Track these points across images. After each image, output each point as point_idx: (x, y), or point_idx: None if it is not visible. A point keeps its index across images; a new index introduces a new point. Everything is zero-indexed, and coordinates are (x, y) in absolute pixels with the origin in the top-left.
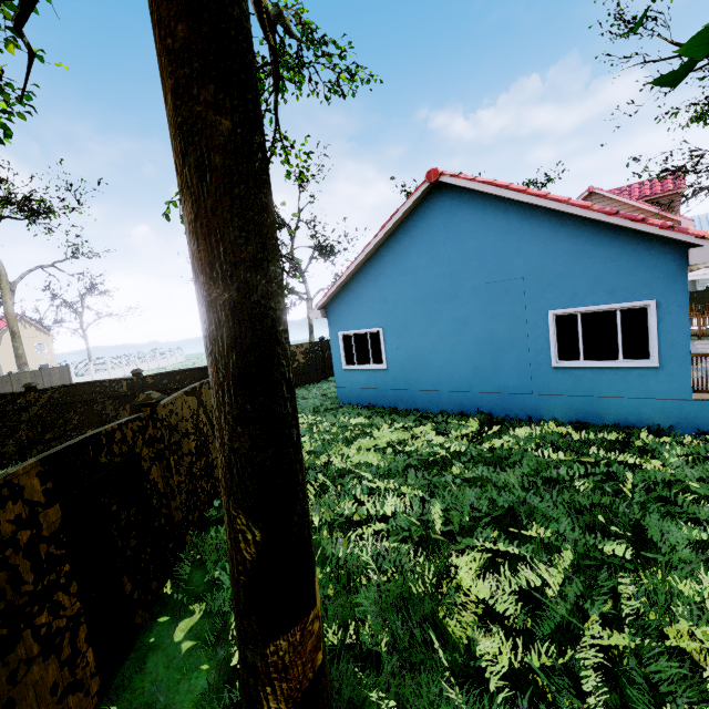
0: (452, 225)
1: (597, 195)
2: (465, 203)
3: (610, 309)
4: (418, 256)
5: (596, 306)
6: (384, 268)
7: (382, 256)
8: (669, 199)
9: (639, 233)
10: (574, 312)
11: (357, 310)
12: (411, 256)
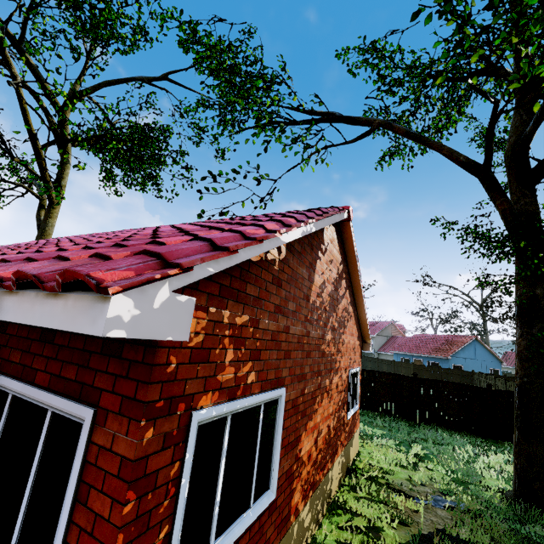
0: (476, 347)
1: (392, 324)
2: (478, 344)
3: (495, 369)
4: (471, 351)
5: (494, 368)
6: (464, 351)
7: (464, 348)
8: (404, 332)
9: (497, 358)
10: (492, 369)
11: (457, 359)
12: (469, 350)
